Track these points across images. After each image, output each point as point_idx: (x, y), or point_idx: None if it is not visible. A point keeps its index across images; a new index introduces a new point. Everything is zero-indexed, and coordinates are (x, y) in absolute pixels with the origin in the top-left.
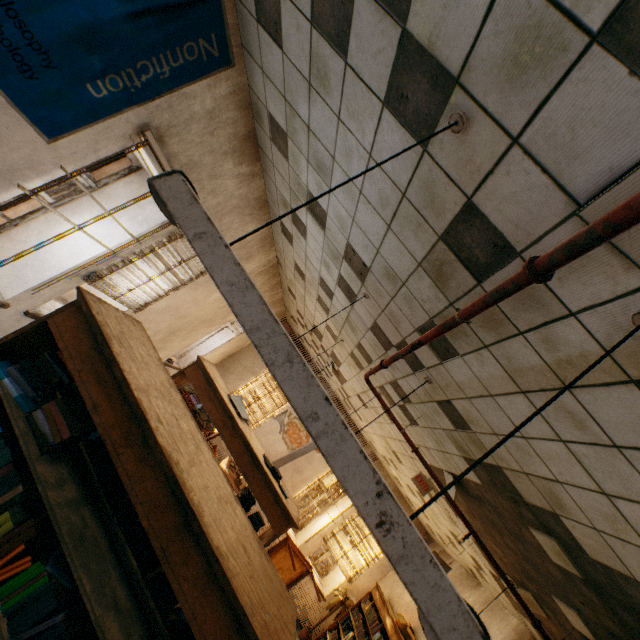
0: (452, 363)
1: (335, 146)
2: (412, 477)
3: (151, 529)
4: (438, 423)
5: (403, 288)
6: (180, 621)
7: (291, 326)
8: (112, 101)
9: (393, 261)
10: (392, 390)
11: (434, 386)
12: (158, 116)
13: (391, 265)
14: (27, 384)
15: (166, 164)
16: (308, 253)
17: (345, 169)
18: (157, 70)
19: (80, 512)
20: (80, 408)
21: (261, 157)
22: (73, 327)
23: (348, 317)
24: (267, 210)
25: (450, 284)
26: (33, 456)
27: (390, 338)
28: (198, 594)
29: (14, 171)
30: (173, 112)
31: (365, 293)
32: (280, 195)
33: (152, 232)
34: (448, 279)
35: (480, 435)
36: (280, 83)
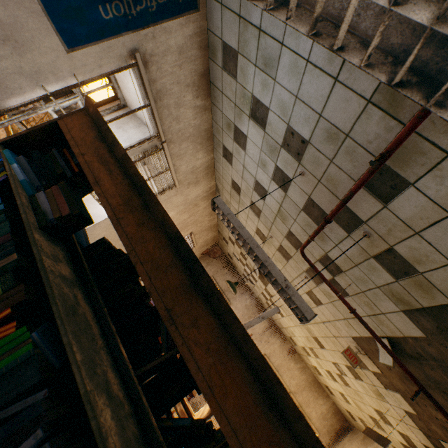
0: (399, 199)
1: (285, 29)
2: (341, 351)
3: (153, 289)
4: (373, 282)
5: (345, 141)
6: (176, 427)
7: (222, 248)
8: (115, 24)
9: (337, 116)
10: (320, 267)
11: (373, 239)
12: (145, 44)
13: (334, 122)
14: (33, 174)
15: (147, 85)
16: (246, 163)
17: (293, 47)
18: (148, 3)
19: (72, 290)
20: (79, 200)
21: (211, 92)
22: (80, 125)
23: (280, 209)
24: (212, 142)
25: (406, 102)
26: (31, 224)
27: (324, 208)
28: (213, 362)
29: (40, 73)
30: (155, 42)
31: (301, 171)
32: (225, 119)
33: (132, 146)
34: (404, 97)
35: (429, 273)
36: (236, 4)
